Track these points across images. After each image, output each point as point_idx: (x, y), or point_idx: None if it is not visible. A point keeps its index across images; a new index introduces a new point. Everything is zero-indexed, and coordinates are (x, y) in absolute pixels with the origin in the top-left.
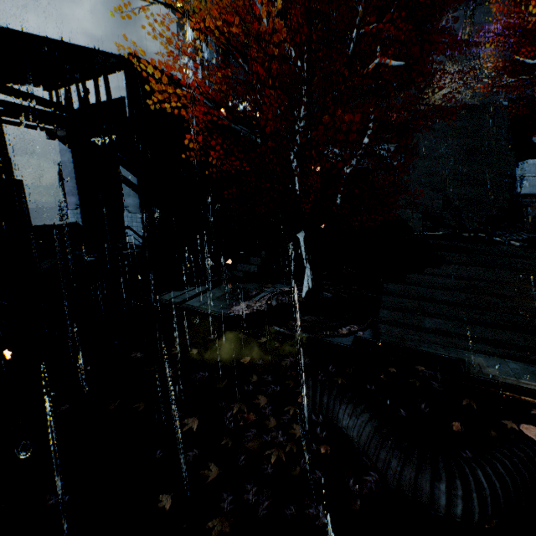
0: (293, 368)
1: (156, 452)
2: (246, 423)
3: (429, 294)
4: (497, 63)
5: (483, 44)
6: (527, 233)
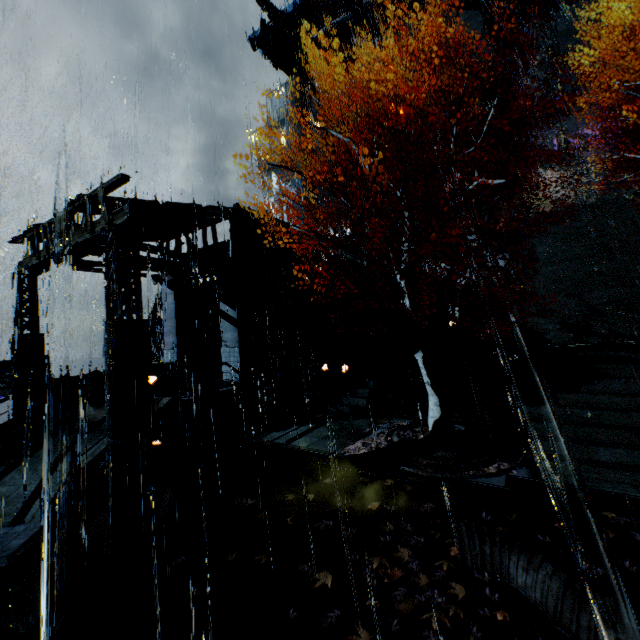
0: (435, 516)
1: (289, 612)
2: (391, 579)
3: (594, 417)
4: (605, 162)
5: (584, 148)
6: None
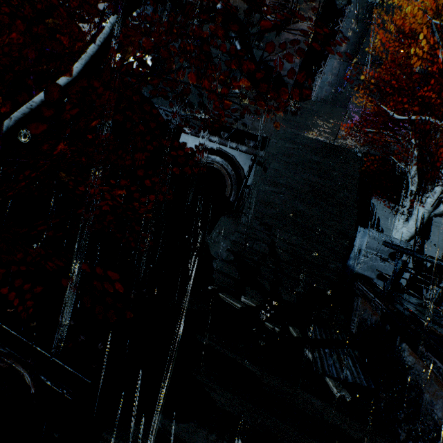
0: None
1: None
2: None
3: None
4: (360, 116)
5: (353, 96)
6: (353, 360)
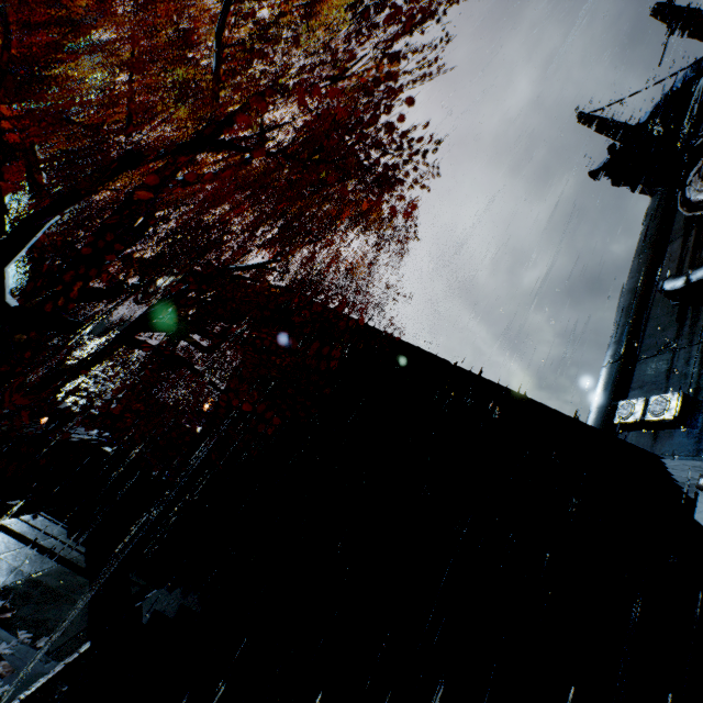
0: None
1: None
2: None
3: None
4: None
5: None
6: None
